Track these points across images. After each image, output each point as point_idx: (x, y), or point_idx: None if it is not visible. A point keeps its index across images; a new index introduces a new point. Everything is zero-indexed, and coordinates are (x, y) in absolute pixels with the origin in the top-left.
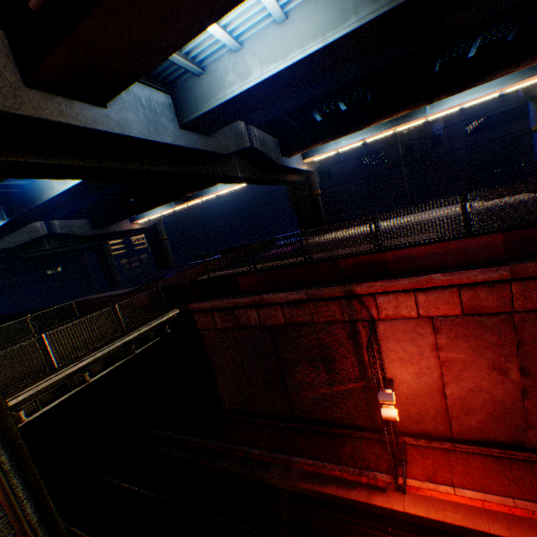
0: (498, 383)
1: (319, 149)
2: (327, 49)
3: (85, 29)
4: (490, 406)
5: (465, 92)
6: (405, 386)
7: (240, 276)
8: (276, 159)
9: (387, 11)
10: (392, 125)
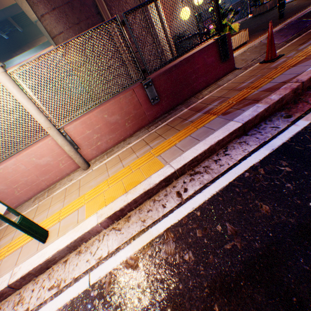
0: None
1: None
2: None
3: None
4: None
5: (21, 56)
6: None
7: None
8: None
9: None
10: None
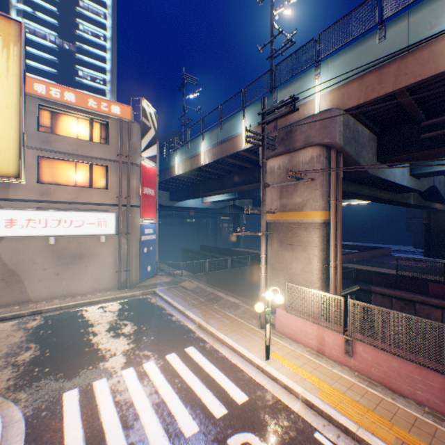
0: None
1: None
2: None
3: (444, 147)
4: None
5: None
6: None
7: (430, 282)
8: (442, 193)
9: None
10: None
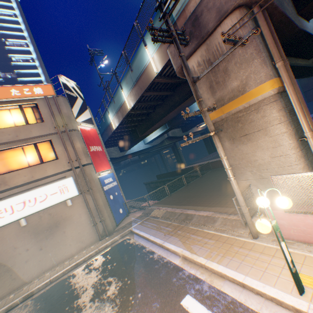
0: None
1: None
2: None
3: None
4: None
5: None
6: None
7: None
8: None
9: None
10: None
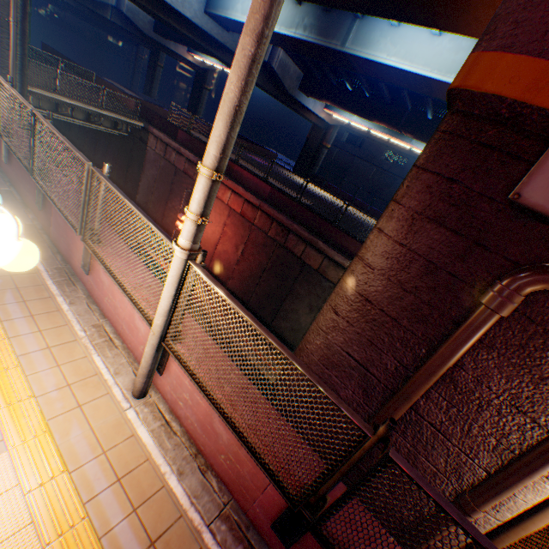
0: (234, 253)
1: (338, 110)
2: (282, 36)
3: None
4: (226, 262)
5: None
6: (207, 236)
7: (181, 130)
8: (290, 88)
9: (305, 41)
10: (388, 133)
